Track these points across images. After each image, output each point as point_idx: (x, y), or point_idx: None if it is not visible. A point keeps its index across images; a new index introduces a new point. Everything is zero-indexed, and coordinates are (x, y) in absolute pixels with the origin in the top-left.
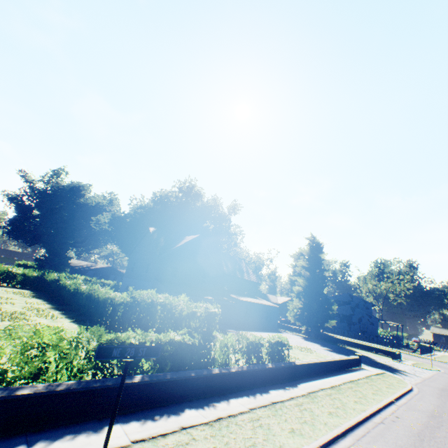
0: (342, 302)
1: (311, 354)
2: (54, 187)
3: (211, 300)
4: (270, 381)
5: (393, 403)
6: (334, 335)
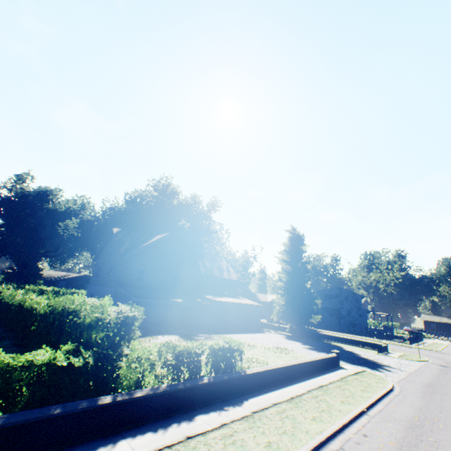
0: (331, 296)
1: (285, 355)
2: (17, 193)
3: (180, 303)
4: (206, 401)
5: (364, 413)
6: (322, 331)
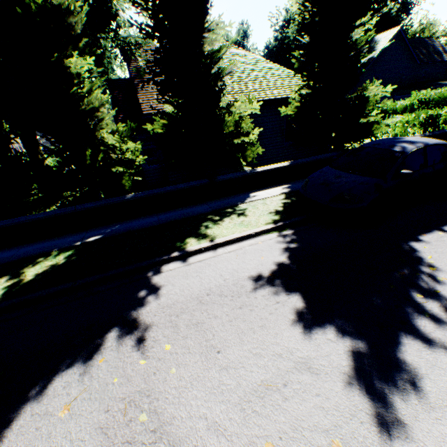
0: None
1: None
2: None
3: None
4: None
5: None
6: None
